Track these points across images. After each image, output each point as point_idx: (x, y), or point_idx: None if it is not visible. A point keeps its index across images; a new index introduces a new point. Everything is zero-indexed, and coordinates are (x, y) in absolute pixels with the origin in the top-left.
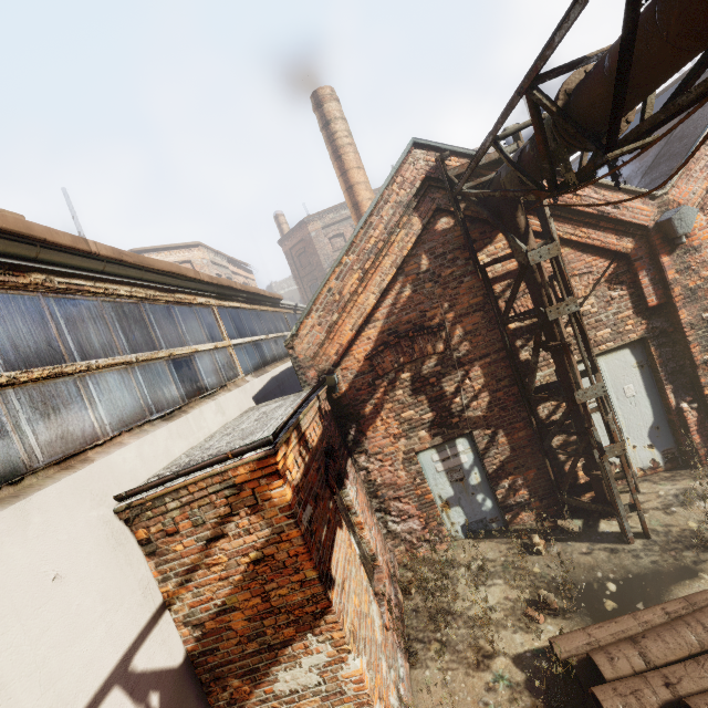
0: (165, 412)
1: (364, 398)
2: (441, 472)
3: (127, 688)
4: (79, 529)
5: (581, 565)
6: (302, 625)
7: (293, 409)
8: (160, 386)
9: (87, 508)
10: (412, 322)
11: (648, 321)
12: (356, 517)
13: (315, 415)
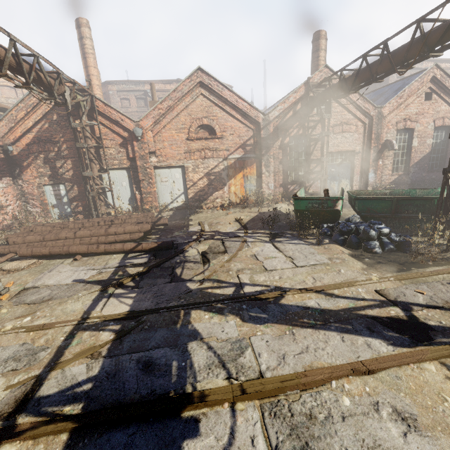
0: None
1: (24, 160)
2: (53, 195)
3: None
4: None
5: None
6: None
7: None
8: None
9: None
10: (47, 137)
11: (131, 162)
12: None
13: None
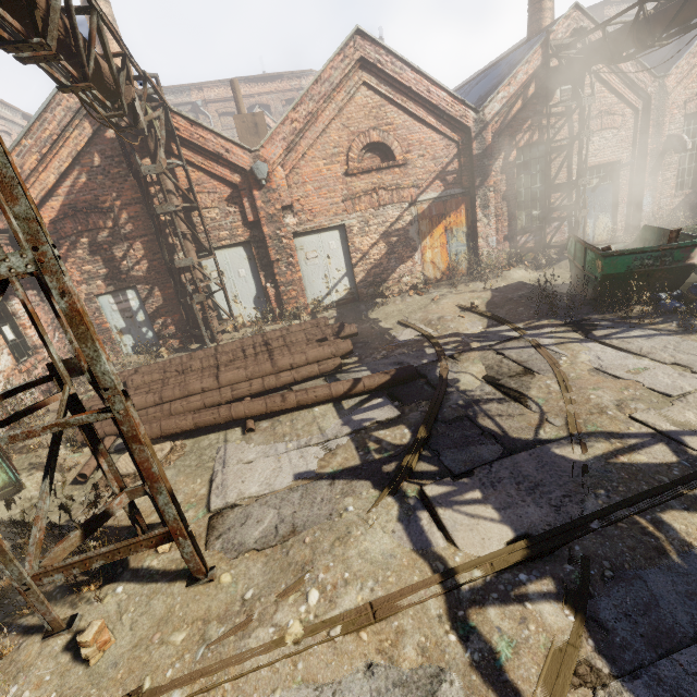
0: None
1: None
2: (117, 311)
3: None
4: None
5: None
6: None
7: None
8: None
9: None
10: (88, 202)
11: (251, 231)
12: (21, 320)
13: None
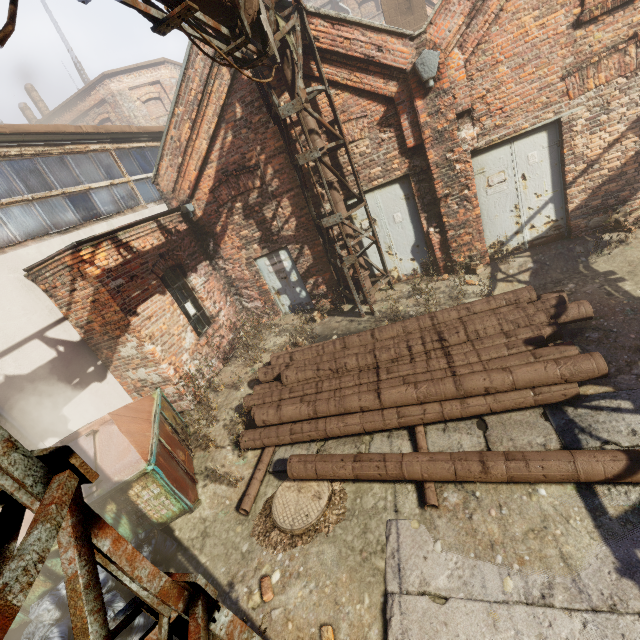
0: (61, 229)
1: (214, 221)
2: (273, 273)
3: (44, 341)
4: (3, 281)
5: (330, 328)
6: (122, 330)
7: (113, 229)
8: (58, 214)
9: (7, 273)
10: (237, 163)
11: (410, 160)
12: (199, 294)
13: (152, 232)
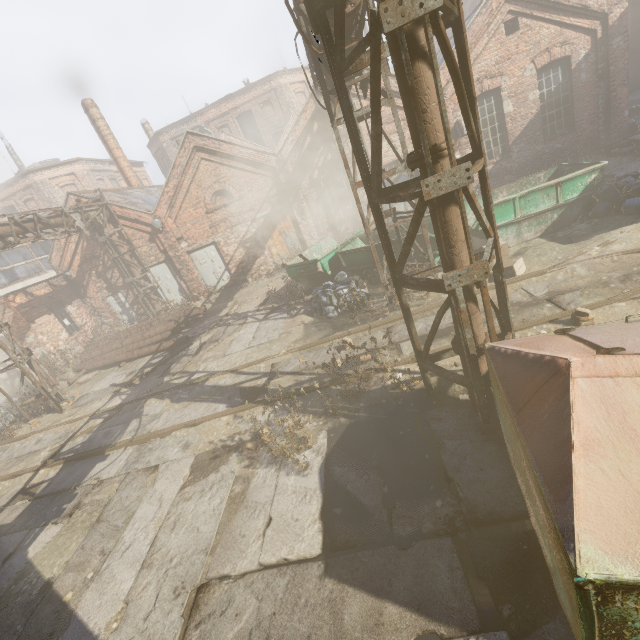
0: None
1: (83, 280)
2: (117, 304)
3: None
4: None
5: None
6: (28, 330)
7: (24, 287)
8: None
9: None
10: (90, 254)
11: (165, 254)
12: (72, 315)
13: (45, 287)
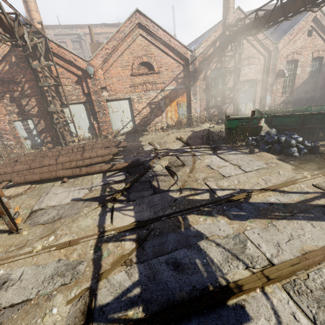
0: None
1: None
2: (23, 129)
3: None
4: None
5: None
6: None
7: None
8: None
9: None
10: (9, 78)
11: (87, 97)
12: None
13: None
